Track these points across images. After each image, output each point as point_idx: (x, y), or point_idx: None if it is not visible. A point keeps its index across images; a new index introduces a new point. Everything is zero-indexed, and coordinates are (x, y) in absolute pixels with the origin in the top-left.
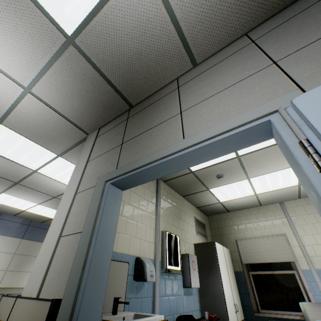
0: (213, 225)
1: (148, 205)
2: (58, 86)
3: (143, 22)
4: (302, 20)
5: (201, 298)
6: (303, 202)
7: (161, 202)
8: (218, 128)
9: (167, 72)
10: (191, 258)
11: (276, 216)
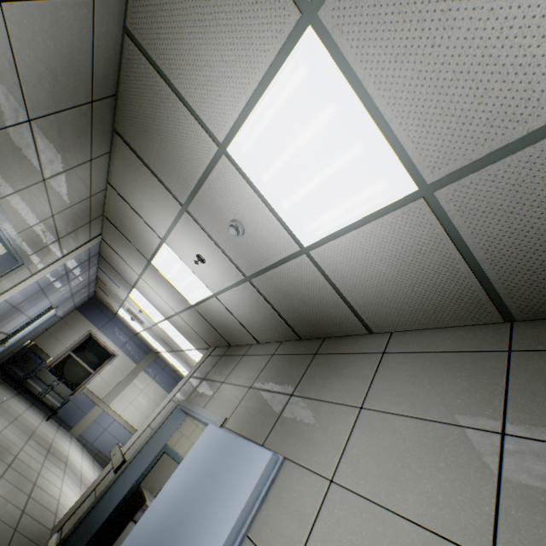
0: None
1: None
2: (191, 318)
3: (223, 313)
4: (282, 363)
5: None
6: None
7: None
8: (208, 413)
9: (244, 338)
10: None
11: None
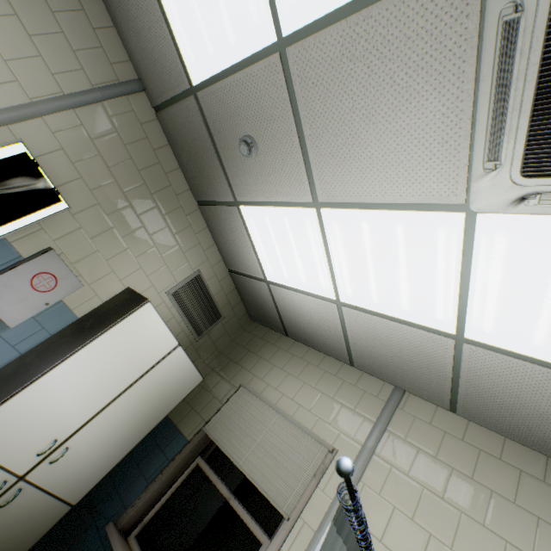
0: (243, 339)
1: (28, 62)
2: None
3: None
4: None
5: (14, 362)
6: (454, 428)
7: (94, 119)
8: None
9: None
10: (54, 267)
11: (358, 407)
